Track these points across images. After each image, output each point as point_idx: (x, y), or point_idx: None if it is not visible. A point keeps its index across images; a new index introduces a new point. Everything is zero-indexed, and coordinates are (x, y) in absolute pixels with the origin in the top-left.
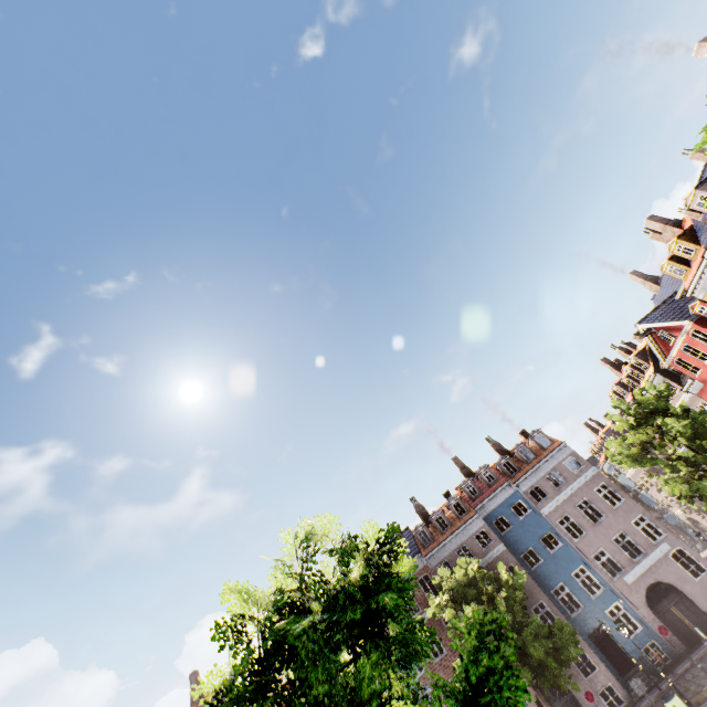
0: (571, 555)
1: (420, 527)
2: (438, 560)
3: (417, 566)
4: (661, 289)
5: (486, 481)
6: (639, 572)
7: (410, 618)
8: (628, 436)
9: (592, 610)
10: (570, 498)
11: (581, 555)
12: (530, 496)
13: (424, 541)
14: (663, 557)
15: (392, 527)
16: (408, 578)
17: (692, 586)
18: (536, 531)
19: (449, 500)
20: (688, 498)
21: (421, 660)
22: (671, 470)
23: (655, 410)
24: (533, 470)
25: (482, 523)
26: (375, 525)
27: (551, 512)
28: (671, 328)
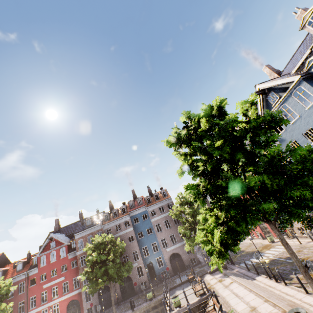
0: (154, 237)
1: (106, 213)
2: (107, 227)
3: None
4: None
5: (138, 203)
6: (172, 248)
7: None
8: (178, 207)
9: (152, 257)
10: (163, 218)
11: (157, 238)
12: (150, 213)
13: (106, 219)
14: (182, 245)
15: None
16: None
17: (185, 256)
18: (146, 226)
19: (121, 206)
20: (183, 234)
21: None
22: (182, 223)
23: (187, 202)
24: (155, 204)
25: (129, 218)
26: None
27: (155, 221)
28: None
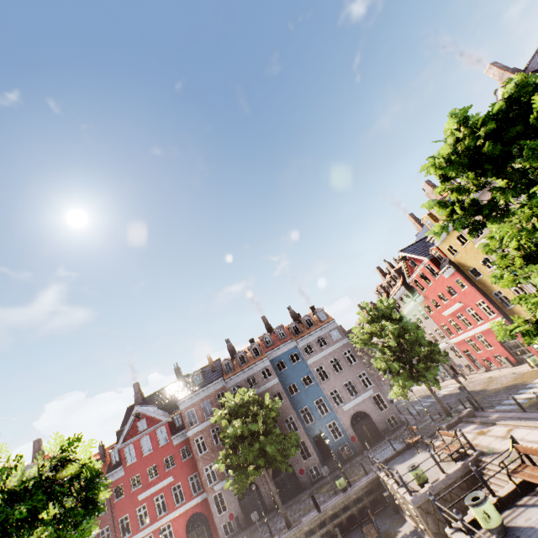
0: (317, 390)
1: (227, 360)
2: (233, 383)
3: (82, 469)
4: (422, 231)
5: (279, 336)
6: (352, 405)
7: (102, 481)
8: (365, 327)
9: (319, 423)
10: (327, 356)
11: (323, 391)
12: (304, 351)
13: (227, 370)
14: (368, 397)
15: (77, 437)
16: (65, 481)
17: (377, 415)
18: (300, 373)
19: (251, 345)
20: (384, 371)
21: (93, 514)
22: (380, 352)
23: (383, 315)
24: (310, 334)
25: (268, 363)
26: (62, 436)
27: (313, 362)
28: (417, 259)
